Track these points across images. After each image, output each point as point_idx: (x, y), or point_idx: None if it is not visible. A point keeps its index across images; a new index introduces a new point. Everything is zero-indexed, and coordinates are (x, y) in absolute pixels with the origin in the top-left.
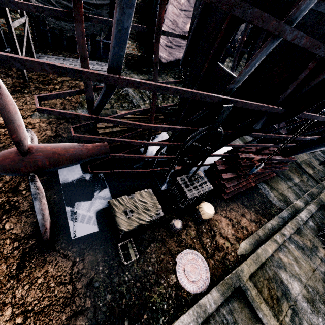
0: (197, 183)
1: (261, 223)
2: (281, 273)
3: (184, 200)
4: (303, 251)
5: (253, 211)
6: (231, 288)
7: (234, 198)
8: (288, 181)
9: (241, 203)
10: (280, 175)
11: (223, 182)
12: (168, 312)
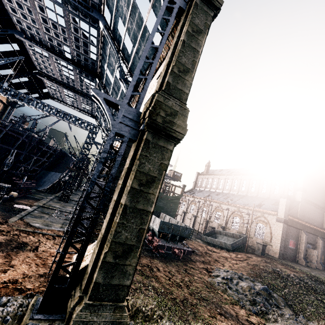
0: (2, 189)
1: (38, 201)
2: (52, 205)
3: (3, 190)
4: (56, 202)
5: (32, 199)
6: (38, 206)
7: (21, 198)
8: (40, 194)
9: (25, 198)
10: (35, 193)
11: (12, 191)
12: (23, 210)
